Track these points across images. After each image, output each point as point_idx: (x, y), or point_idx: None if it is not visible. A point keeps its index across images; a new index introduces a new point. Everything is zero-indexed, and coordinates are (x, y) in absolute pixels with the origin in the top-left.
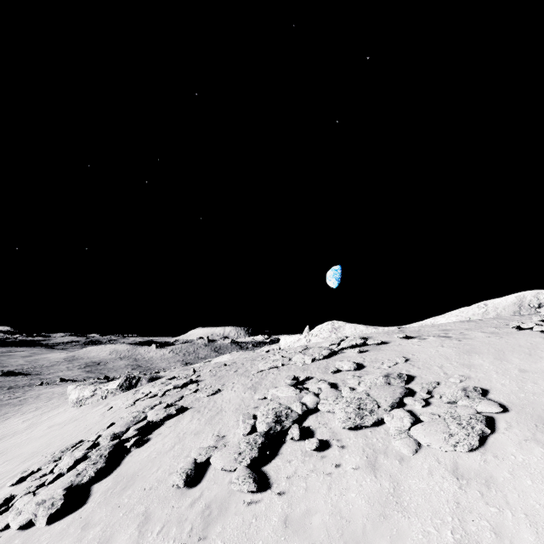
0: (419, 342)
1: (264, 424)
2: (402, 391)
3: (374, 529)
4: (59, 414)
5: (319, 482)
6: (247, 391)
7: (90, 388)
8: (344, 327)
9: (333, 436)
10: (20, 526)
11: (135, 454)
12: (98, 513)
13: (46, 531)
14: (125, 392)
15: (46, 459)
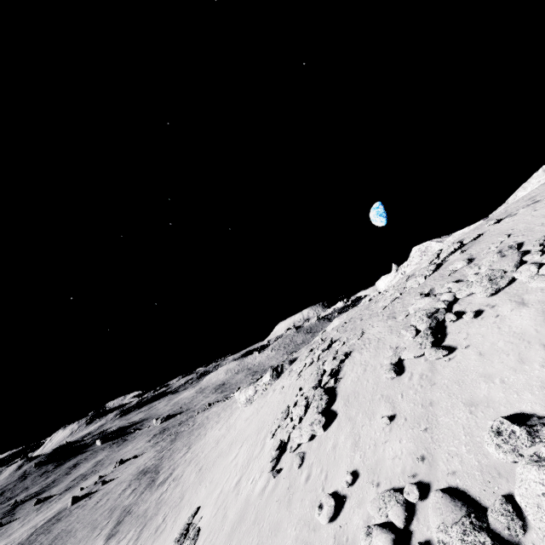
0: (512, 219)
1: (424, 324)
2: (518, 254)
3: (543, 327)
4: (240, 414)
5: (489, 329)
6: (388, 321)
7: (250, 388)
8: (431, 246)
9: (481, 306)
10: (309, 439)
11: (341, 386)
12: (351, 412)
13: (327, 433)
14: (277, 379)
15: (278, 420)
